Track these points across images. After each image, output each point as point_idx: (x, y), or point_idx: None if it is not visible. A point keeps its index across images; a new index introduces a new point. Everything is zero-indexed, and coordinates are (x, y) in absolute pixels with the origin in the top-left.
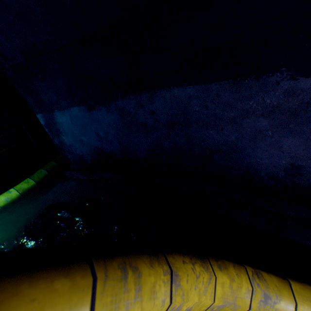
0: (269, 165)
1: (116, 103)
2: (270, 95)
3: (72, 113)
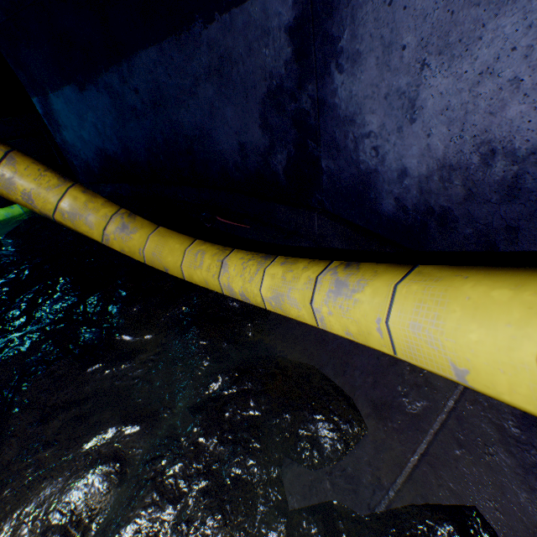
0: (230, 150)
1: (102, 78)
2: (202, 51)
3: (66, 96)
